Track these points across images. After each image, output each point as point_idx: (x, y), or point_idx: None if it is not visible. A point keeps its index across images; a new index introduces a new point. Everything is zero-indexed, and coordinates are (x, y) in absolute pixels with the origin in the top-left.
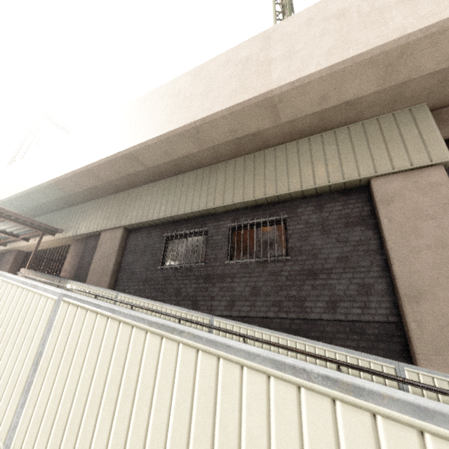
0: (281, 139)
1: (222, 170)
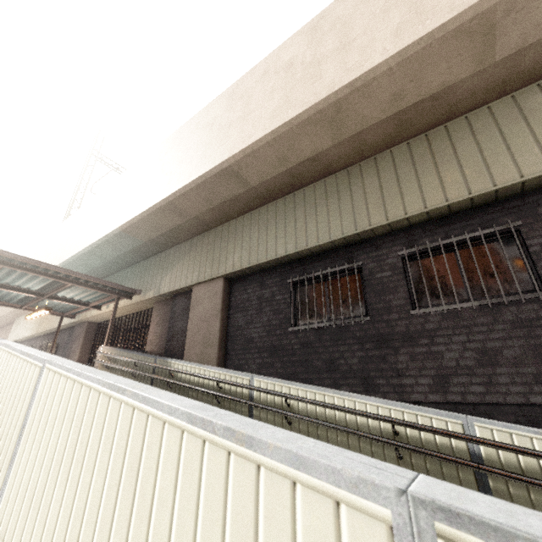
0: (482, 96)
1: (369, 170)
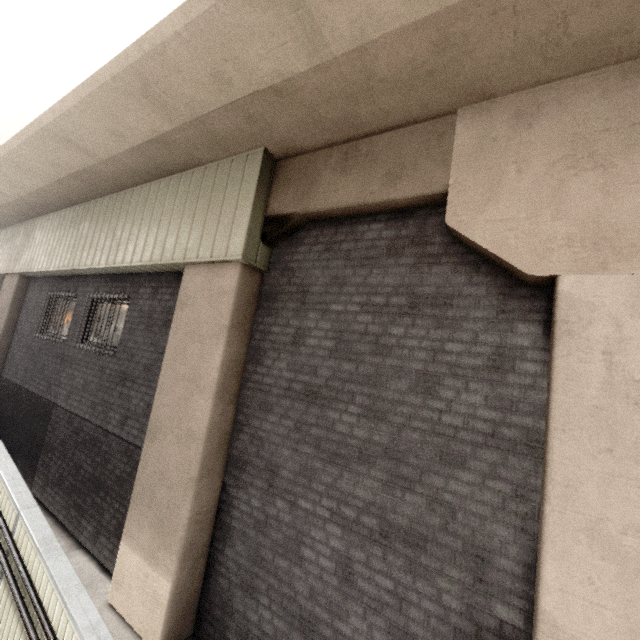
0: (131, 178)
1: (91, 212)
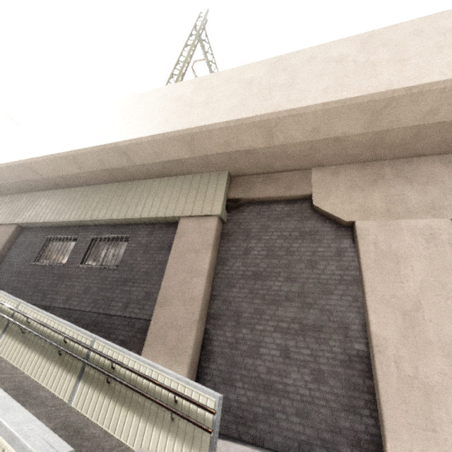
0: (143, 176)
1: (102, 190)
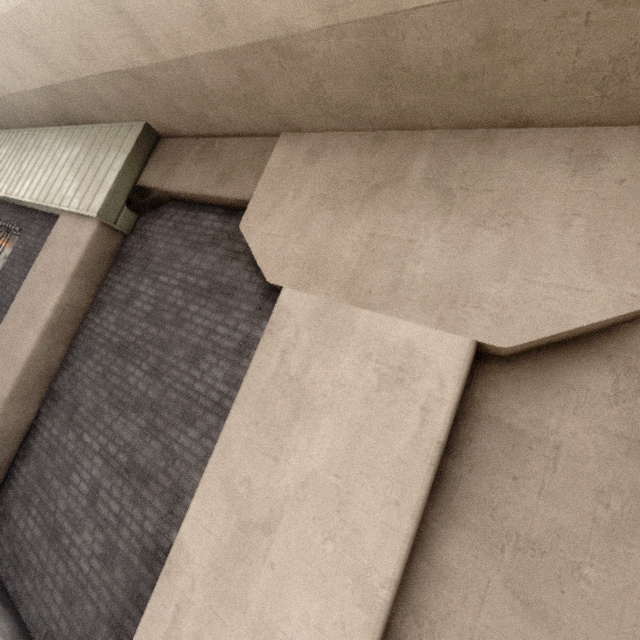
0: (43, 118)
1: (11, 140)
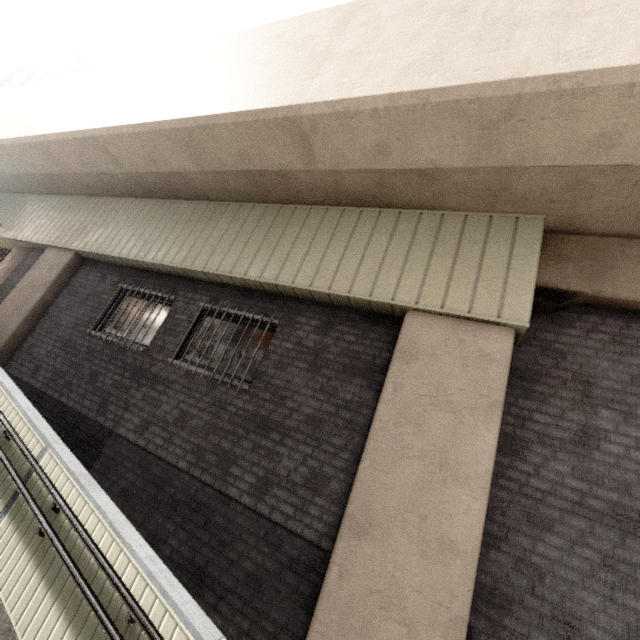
0: (322, 196)
1: (230, 214)
